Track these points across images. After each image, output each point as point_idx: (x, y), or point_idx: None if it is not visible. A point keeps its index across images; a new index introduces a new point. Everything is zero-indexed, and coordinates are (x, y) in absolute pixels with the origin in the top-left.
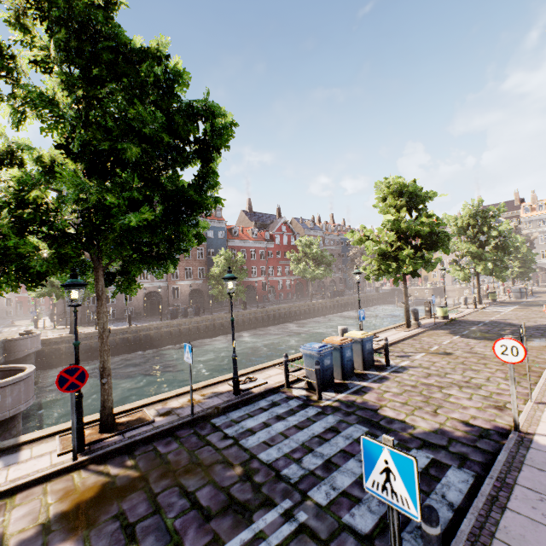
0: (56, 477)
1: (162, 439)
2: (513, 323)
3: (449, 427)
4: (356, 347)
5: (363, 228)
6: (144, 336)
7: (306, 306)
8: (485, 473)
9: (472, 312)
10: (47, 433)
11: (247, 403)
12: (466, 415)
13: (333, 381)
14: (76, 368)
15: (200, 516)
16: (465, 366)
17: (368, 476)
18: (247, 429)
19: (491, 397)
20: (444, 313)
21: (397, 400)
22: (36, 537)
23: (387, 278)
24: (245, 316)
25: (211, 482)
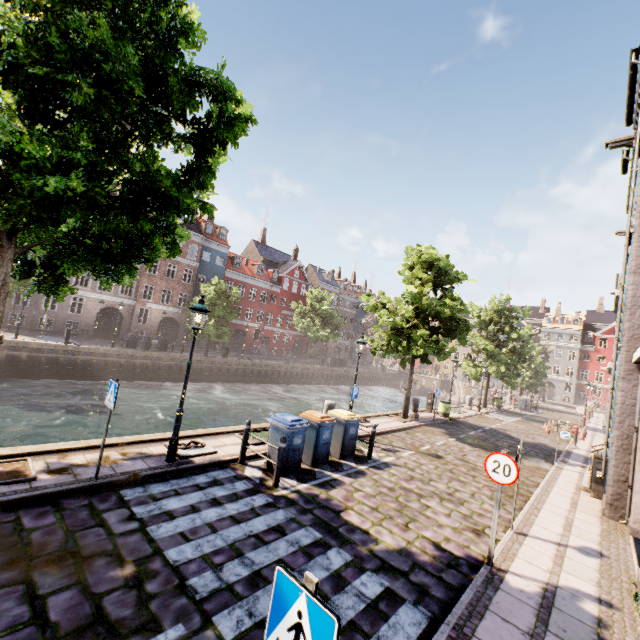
0: None
1: (36, 507)
2: (512, 436)
3: (417, 548)
4: (338, 429)
5: (382, 294)
6: (83, 361)
7: (300, 369)
8: (442, 615)
9: (474, 415)
10: None
11: (180, 476)
12: (439, 536)
13: (299, 466)
14: None
15: (38, 637)
16: (453, 475)
17: (271, 629)
18: (166, 511)
19: (472, 517)
20: (445, 410)
21: (368, 503)
22: None
23: (395, 357)
24: (223, 365)
25: (79, 583)
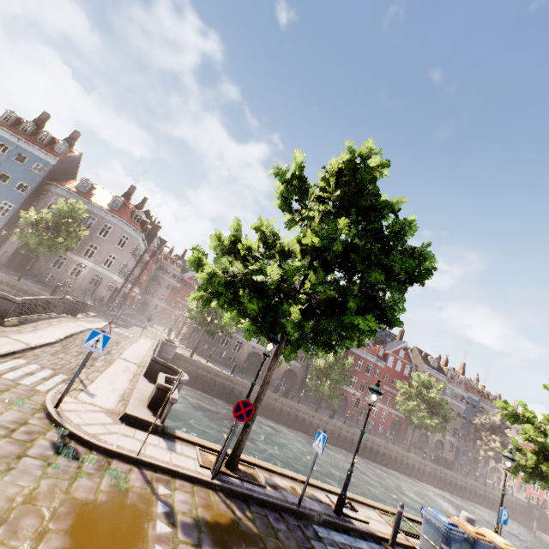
0: (198, 484)
1: (271, 511)
2: None
3: None
4: None
5: (523, 405)
6: (236, 390)
7: (399, 454)
8: None
9: None
10: (191, 439)
11: (348, 533)
12: None
13: None
14: (249, 404)
15: None
16: None
17: None
18: None
19: None
20: None
21: None
22: (193, 527)
23: (542, 486)
24: (329, 425)
25: None
